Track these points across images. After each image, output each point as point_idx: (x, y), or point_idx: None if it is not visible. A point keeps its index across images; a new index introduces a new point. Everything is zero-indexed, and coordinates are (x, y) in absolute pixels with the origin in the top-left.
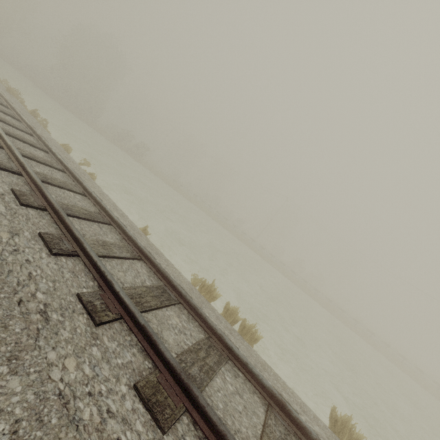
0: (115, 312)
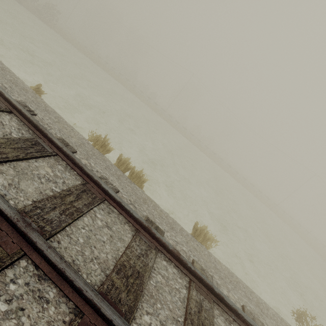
0: None
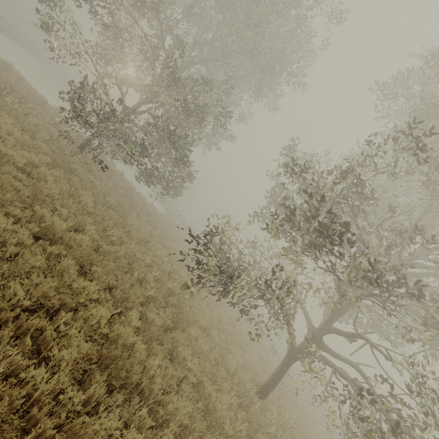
0: None
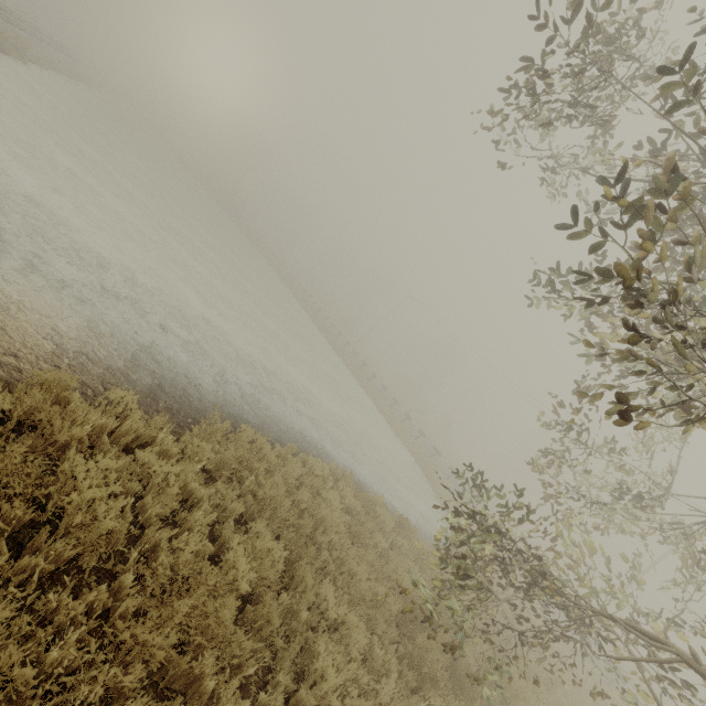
0: None
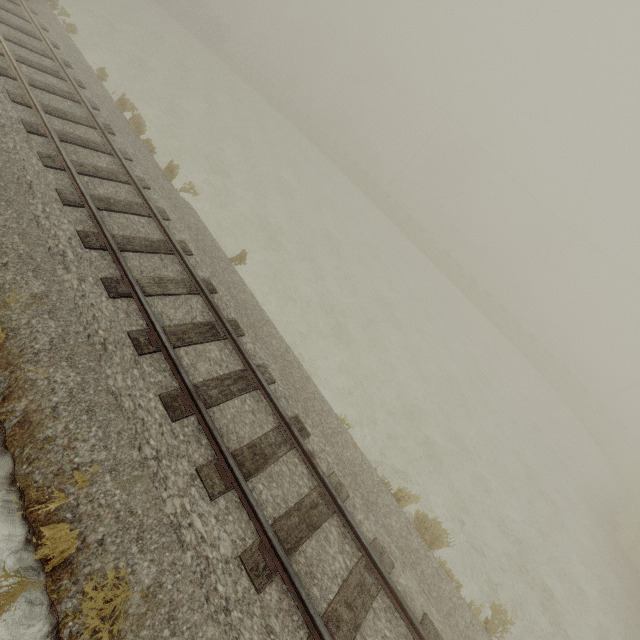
0: (0, 52)
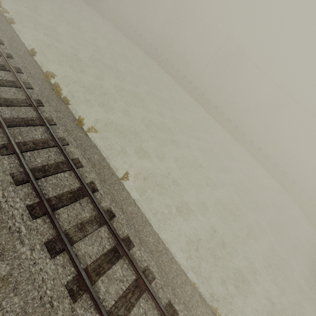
0: None
